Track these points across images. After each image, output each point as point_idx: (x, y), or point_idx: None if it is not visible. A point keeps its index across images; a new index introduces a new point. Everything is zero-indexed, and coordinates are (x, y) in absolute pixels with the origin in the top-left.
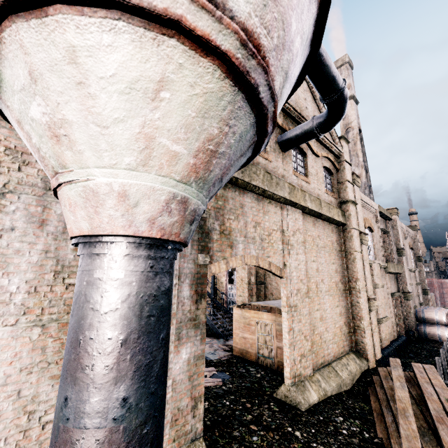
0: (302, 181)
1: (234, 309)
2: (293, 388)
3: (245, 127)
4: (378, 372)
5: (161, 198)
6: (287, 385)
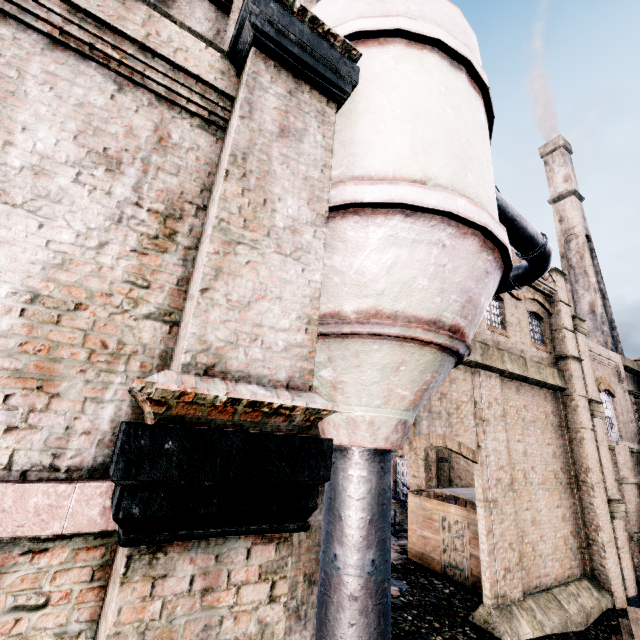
0: (498, 336)
1: (410, 496)
2: (496, 612)
3: (447, 367)
4: (627, 612)
5: (392, 423)
6: (487, 606)
